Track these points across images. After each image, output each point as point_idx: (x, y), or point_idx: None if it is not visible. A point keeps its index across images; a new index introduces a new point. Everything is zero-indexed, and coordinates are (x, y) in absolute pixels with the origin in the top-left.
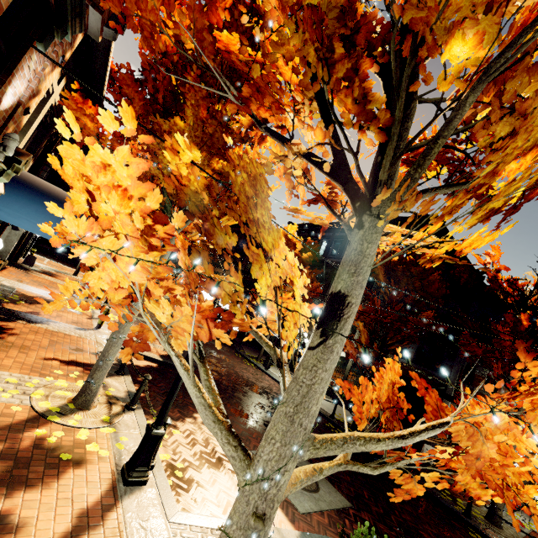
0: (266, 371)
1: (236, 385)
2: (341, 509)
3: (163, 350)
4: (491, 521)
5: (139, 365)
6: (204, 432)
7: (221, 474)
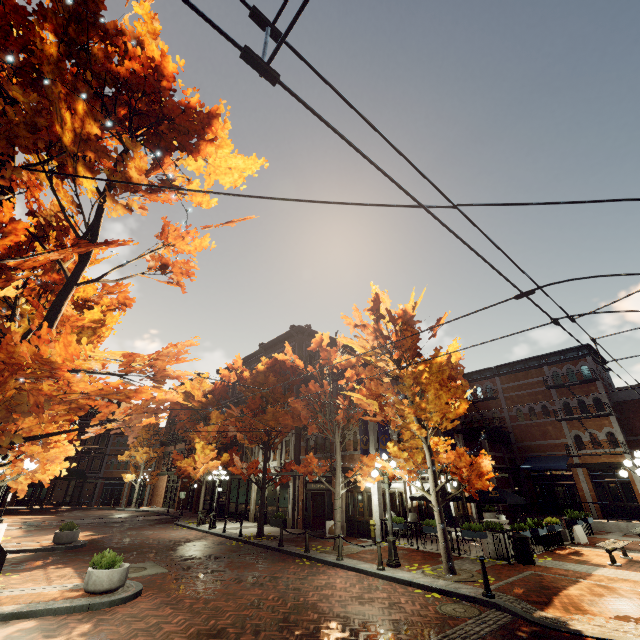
0: (196, 527)
1: (132, 544)
2: (153, 574)
3: (51, 542)
4: (334, 549)
5: (9, 557)
6: (48, 571)
7: (41, 582)
